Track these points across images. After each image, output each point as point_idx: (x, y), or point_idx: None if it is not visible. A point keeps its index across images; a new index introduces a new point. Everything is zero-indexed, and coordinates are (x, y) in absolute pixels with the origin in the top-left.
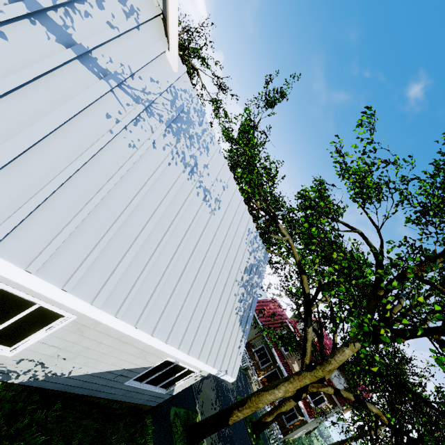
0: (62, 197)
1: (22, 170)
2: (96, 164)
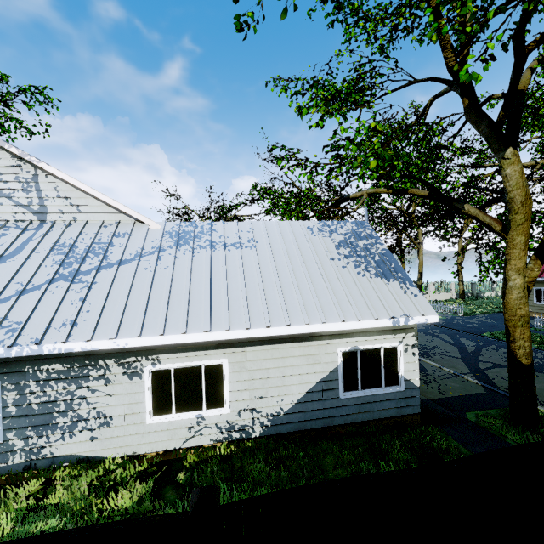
0: (153, 306)
1: (131, 308)
2: (156, 286)
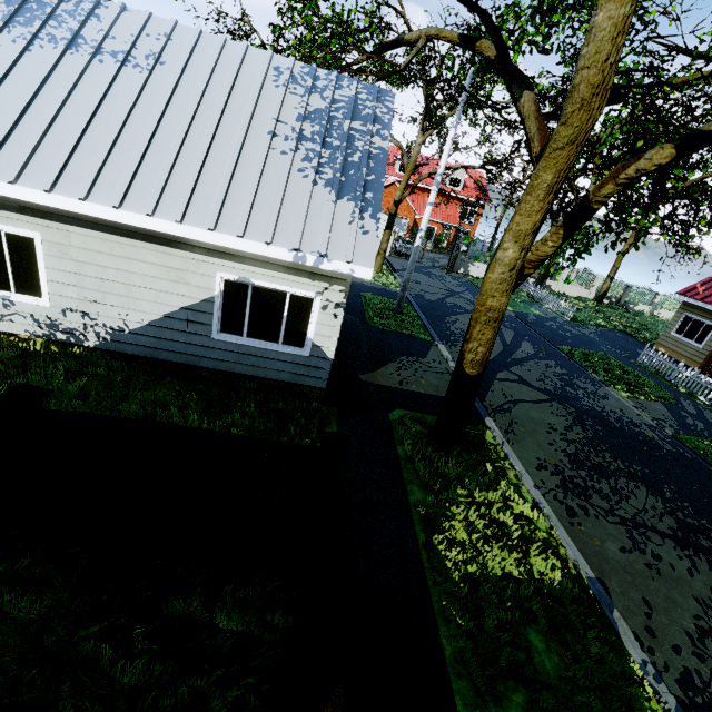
0: None
1: None
2: None
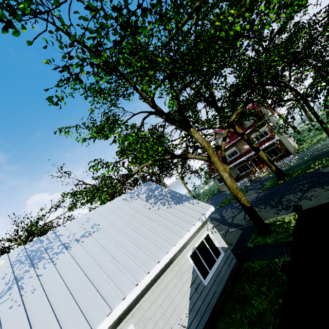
0: None
1: None
2: (33, 314)
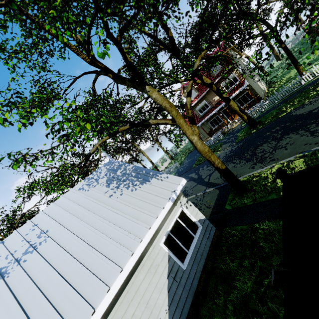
0: None
1: None
2: None
